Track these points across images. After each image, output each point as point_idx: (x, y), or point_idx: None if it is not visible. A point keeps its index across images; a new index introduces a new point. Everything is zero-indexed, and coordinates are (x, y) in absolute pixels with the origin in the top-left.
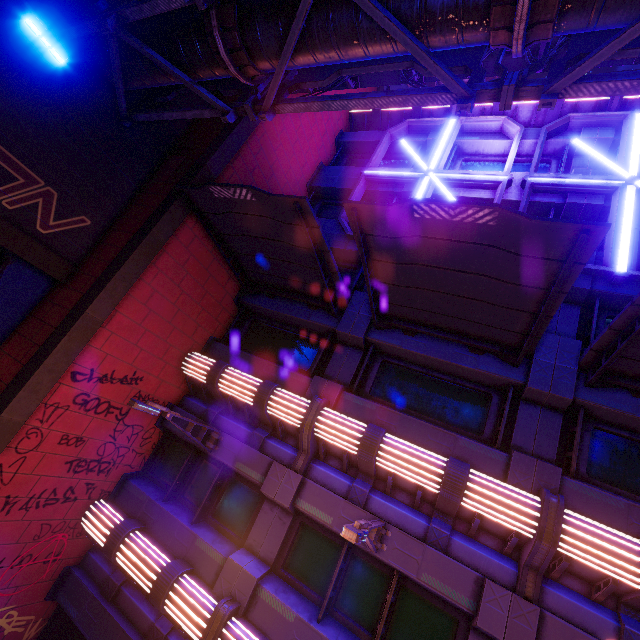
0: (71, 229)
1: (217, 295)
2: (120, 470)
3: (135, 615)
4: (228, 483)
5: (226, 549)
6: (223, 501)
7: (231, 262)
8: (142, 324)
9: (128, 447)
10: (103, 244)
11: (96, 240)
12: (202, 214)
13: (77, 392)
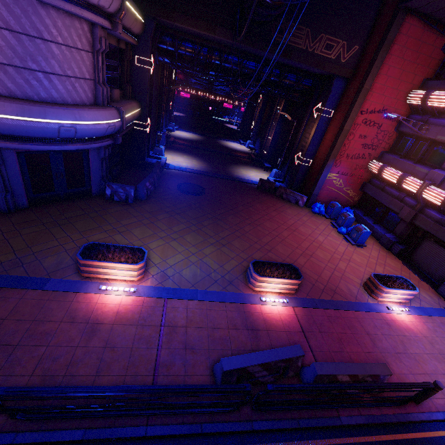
0: (351, 55)
1: (427, 52)
2: (380, 150)
3: (391, 193)
4: (433, 148)
5: (430, 170)
6: (430, 156)
7: (437, 26)
8: (385, 84)
9: (382, 140)
10: (364, 55)
11: (361, 54)
12: (414, 10)
13: (362, 119)
